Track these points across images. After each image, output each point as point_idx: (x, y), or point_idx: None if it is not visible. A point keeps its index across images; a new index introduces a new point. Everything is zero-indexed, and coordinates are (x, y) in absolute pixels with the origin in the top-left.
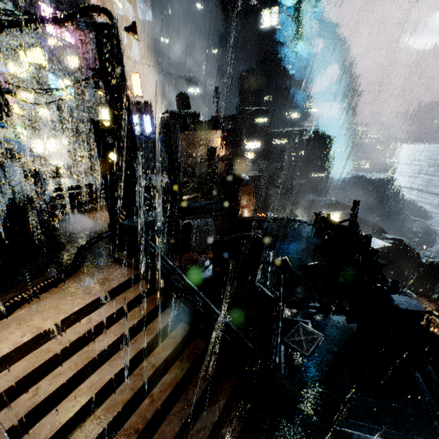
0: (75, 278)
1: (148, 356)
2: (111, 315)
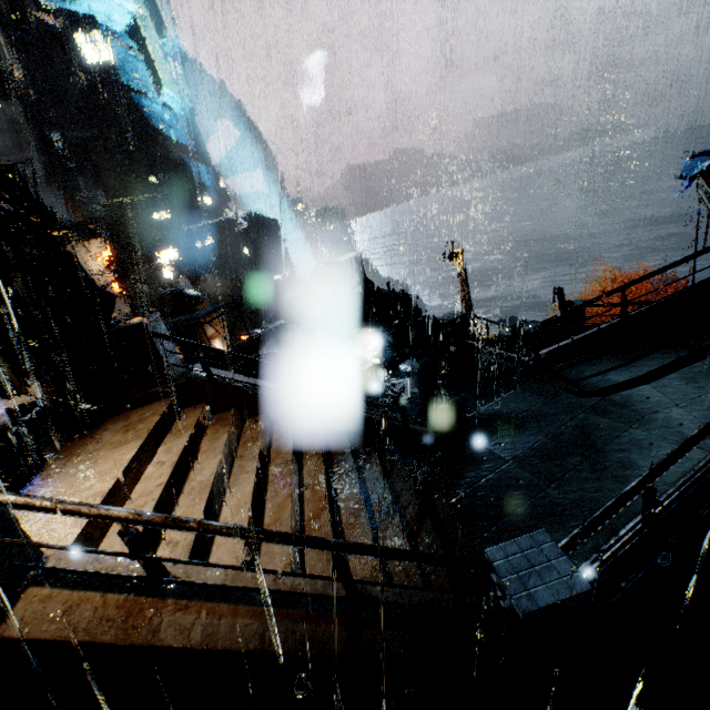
0: (57, 462)
1: (269, 464)
2: (187, 444)
